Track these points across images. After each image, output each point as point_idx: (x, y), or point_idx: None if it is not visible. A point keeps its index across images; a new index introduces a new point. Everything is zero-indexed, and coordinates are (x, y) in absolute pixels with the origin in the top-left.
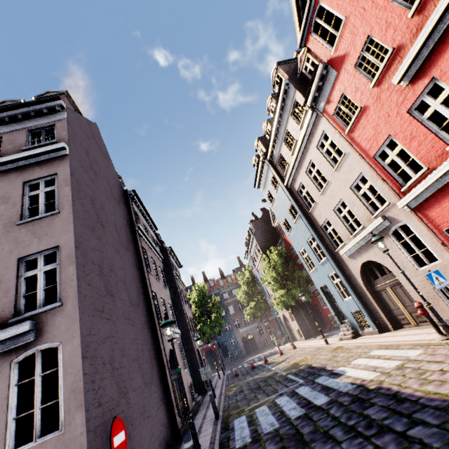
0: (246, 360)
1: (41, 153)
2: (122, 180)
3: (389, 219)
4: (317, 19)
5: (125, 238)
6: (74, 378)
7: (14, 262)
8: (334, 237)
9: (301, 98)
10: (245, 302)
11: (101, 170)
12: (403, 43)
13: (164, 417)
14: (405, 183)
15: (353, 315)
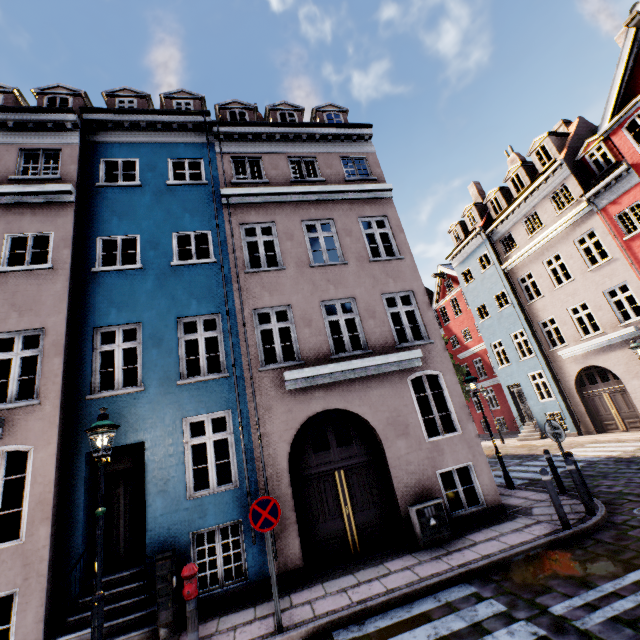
0: None
1: (370, 190)
2: None
3: None
4: (637, 119)
5: None
6: (459, 399)
7: (379, 297)
8: (554, 336)
9: (575, 185)
10: None
11: None
12: None
13: None
14: None
15: (547, 417)
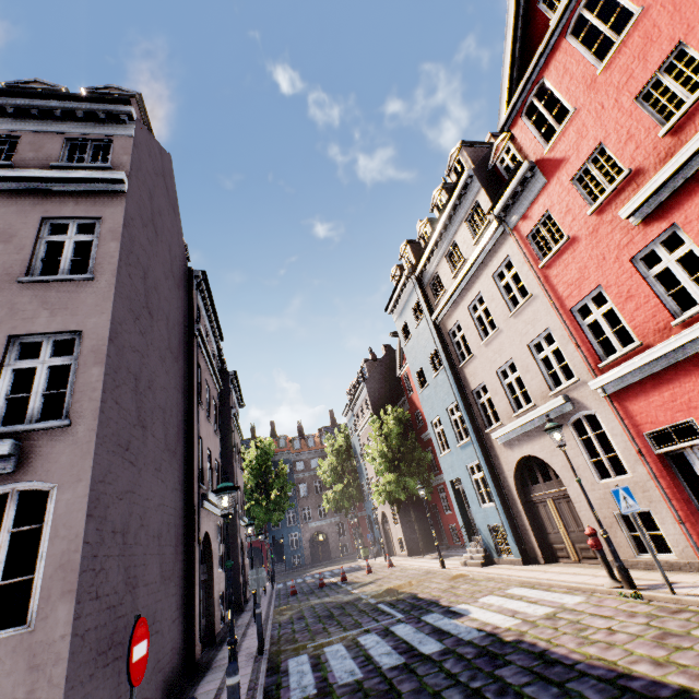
0: (310, 573)
1: (83, 180)
2: (187, 251)
3: (573, 402)
4: (534, 100)
5: (176, 342)
6: (68, 546)
7: (1, 340)
8: (489, 411)
9: (486, 201)
10: (329, 481)
11: (164, 228)
12: (645, 167)
13: (178, 638)
14: (605, 356)
15: (491, 531)
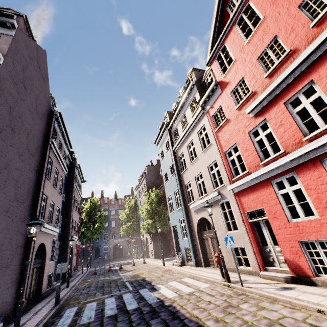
0: (109, 264)
1: None
2: (54, 102)
3: (222, 195)
4: (221, 53)
5: (34, 146)
6: None
7: None
8: (190, 195)
9: (198, 97)
10: (124, 221)
11: (33, 87)
12: (258, 91)
13: (9, 297)
14: (235, 175)
15: (186, 250)
